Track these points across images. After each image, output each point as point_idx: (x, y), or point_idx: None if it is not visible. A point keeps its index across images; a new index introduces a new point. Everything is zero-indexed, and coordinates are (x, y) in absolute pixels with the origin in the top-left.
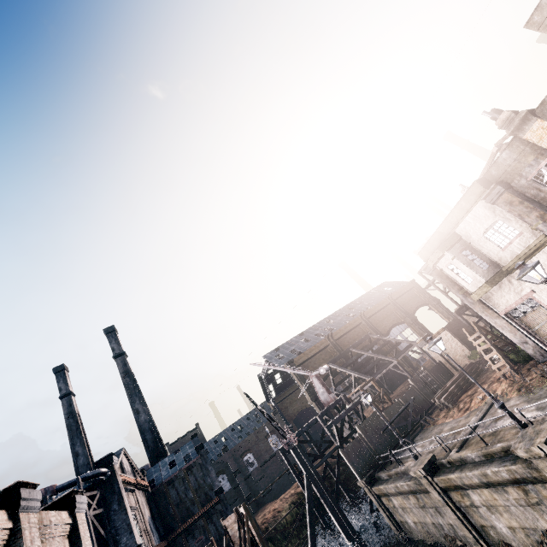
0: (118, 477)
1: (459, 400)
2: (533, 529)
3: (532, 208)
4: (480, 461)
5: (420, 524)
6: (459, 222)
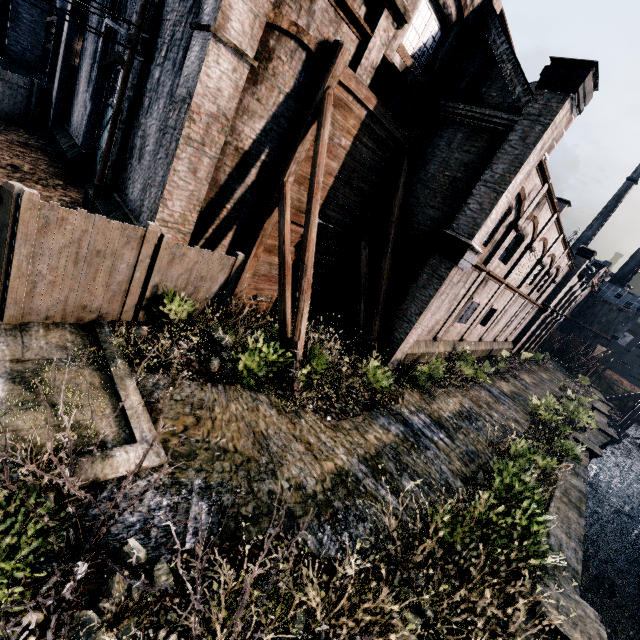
0: (593, 278)
1: None
2: None
3: None
4: None
5: None
6: None
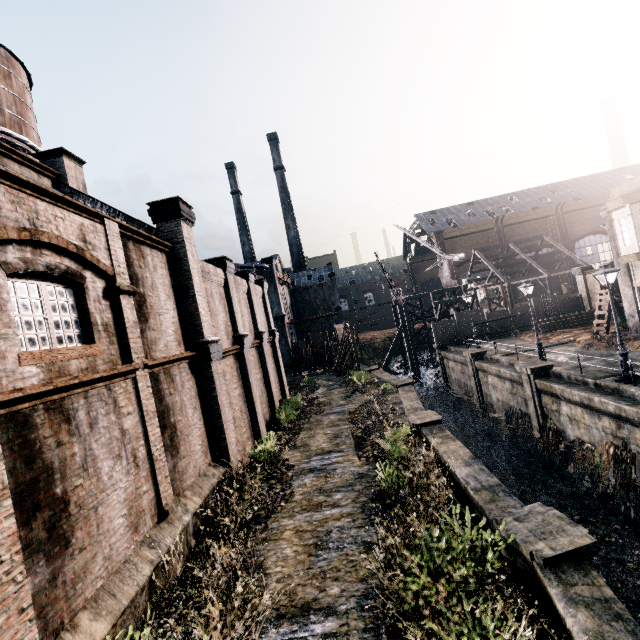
0: (275, 273)
1: (553, 331)
2: (506, 404)
3: None
4: (506, 365)
5: (458, 380)
6: None
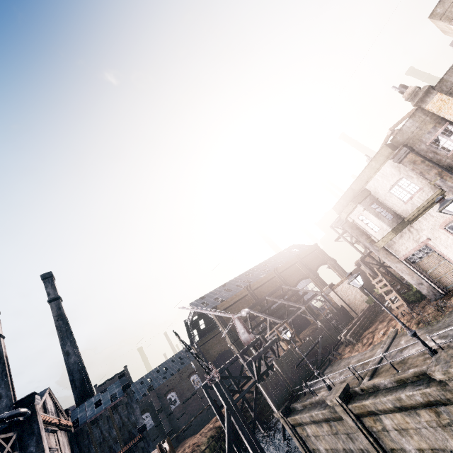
0: (39, 417)
1: (362, 337)
2: (442, 449)
3: (431, 167)
4: (393, 386)
5: (332, 450)
6: (369, 180)
